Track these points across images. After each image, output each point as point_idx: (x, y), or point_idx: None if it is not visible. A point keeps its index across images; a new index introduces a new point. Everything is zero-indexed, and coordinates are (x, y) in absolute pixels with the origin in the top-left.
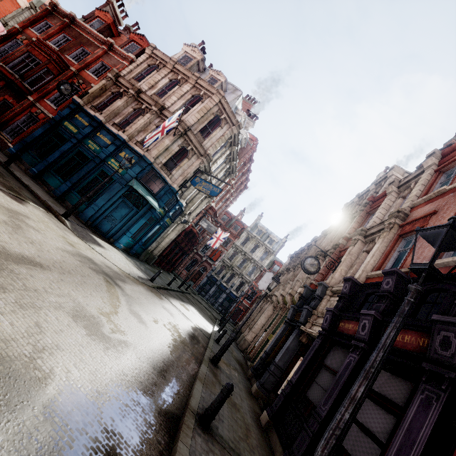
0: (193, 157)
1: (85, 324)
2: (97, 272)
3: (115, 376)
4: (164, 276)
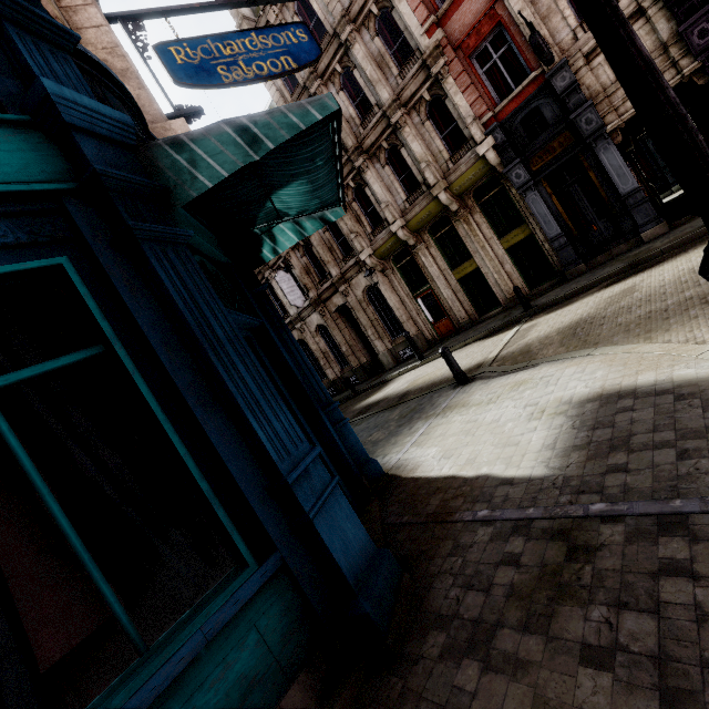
0: None
1: None
2: None
3: None
4: None
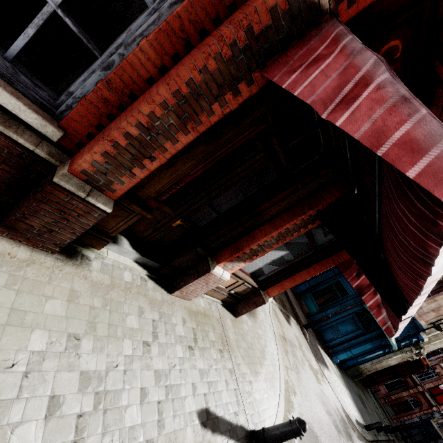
0: None
1: None
2: (338, 430)
3: None
4: (367, 401)
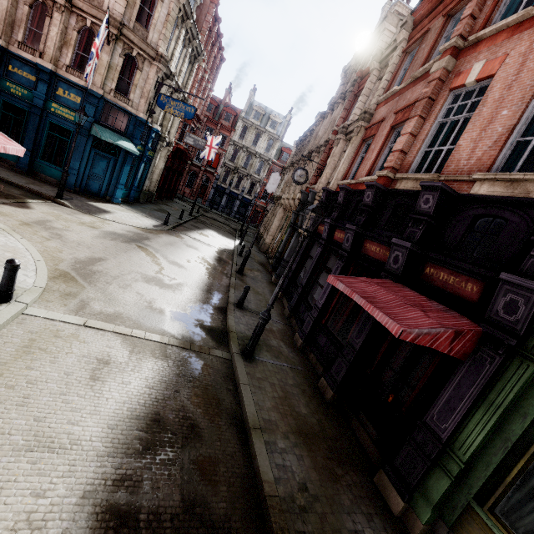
0: (144, 64)
1: (155, 283)
2: (129, 243)
3: (186, 301)
4: (171, 208)
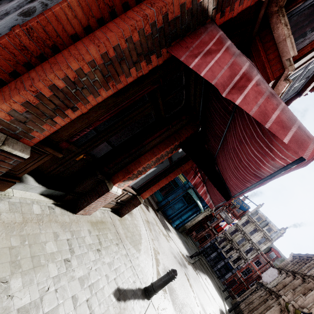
0: None
1: None
2: (180, 265)
3: None
4: (189, 242)
